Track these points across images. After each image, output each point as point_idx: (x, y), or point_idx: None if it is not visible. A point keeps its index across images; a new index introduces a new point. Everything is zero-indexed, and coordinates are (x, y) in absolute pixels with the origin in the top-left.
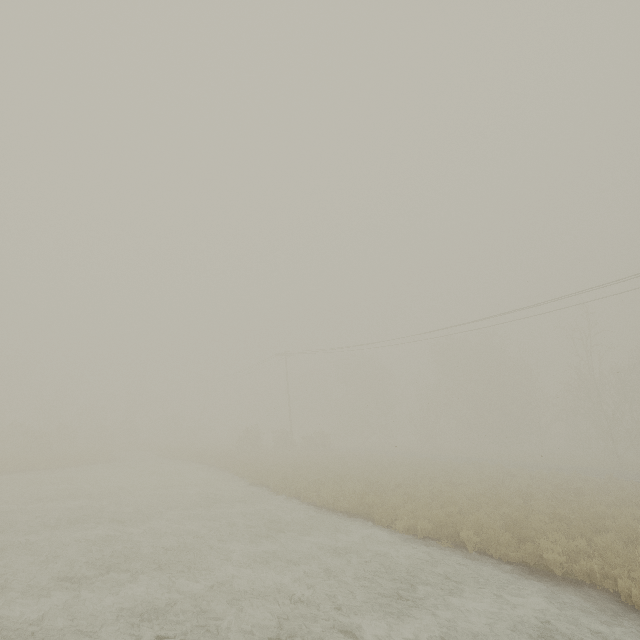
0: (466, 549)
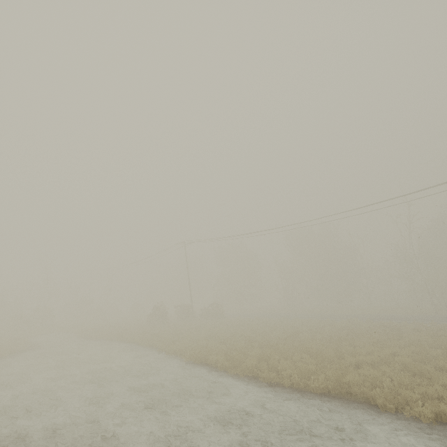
0: None
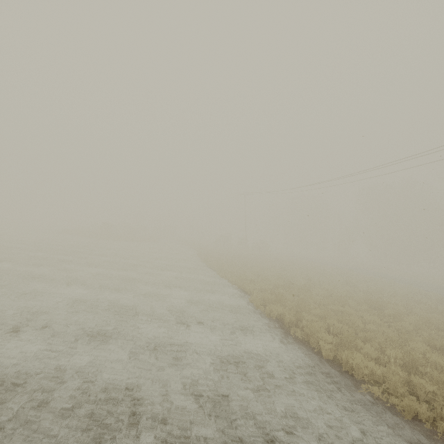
0: (234, 284)
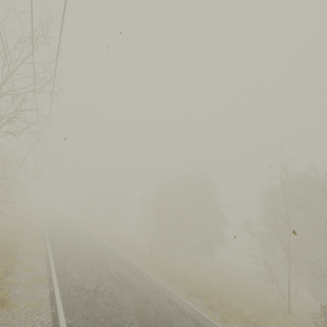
0: None
